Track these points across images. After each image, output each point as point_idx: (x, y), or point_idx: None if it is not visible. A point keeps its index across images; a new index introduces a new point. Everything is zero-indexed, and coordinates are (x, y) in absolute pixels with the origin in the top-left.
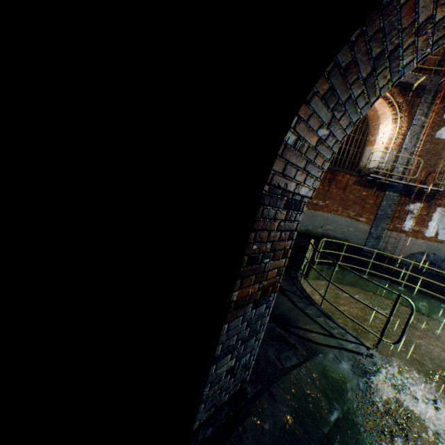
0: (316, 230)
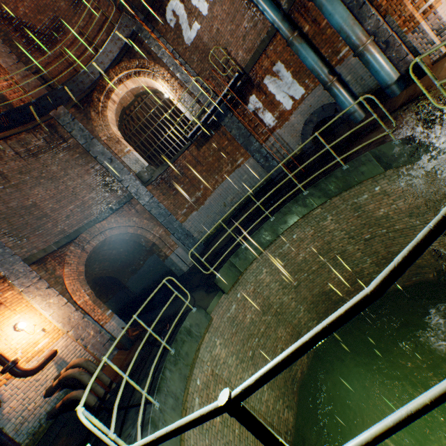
0: (225, 213)
